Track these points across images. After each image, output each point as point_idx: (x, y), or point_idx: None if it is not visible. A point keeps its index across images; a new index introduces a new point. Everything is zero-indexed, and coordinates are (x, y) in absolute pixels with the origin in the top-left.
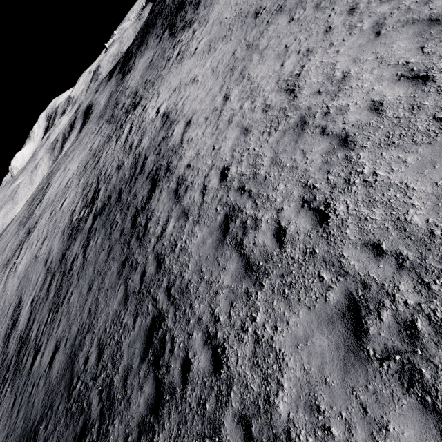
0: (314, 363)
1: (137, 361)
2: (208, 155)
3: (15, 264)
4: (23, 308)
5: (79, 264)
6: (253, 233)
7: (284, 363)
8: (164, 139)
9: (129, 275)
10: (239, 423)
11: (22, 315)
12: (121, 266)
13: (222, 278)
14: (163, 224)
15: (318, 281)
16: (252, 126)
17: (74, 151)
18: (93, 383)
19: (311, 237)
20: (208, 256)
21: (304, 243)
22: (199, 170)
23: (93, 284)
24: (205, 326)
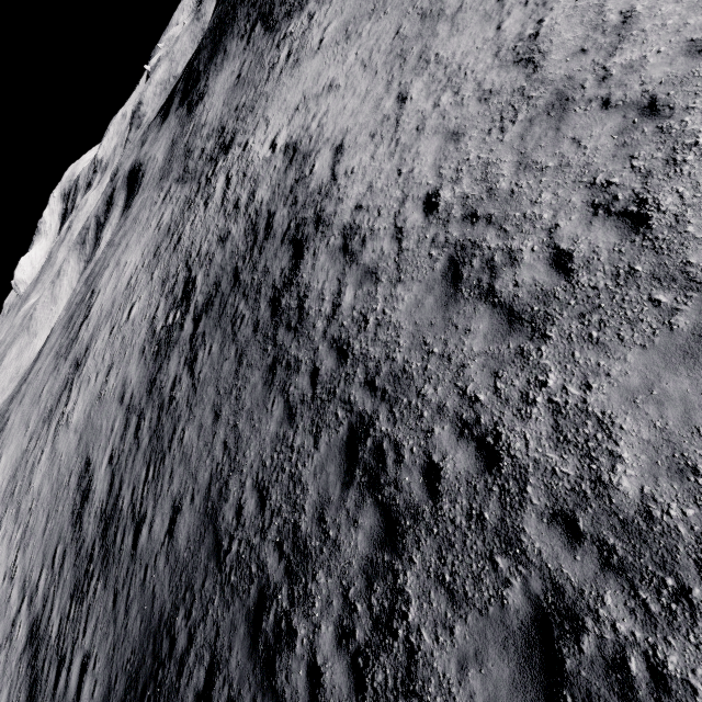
0: (672, 415)
1: (336, 490)
2: (391, 185)
3: (65, 413)
4: (97, 471)
5: (185, 388)
6: (509, 272)
7: (616, 427)
8: (299, 182)
9: (287, 381)
10: (553, 522)
11: (97, 481)
12: (268, 372)
13: (468, 344)
14: (332, 297)
15: (650, 307)
16: (465, 127)
17: (128, 236)
18: (261, 538)
19: (623, 251)
20: (433, 321)
21: (612, 263)
22: (380, 209)
23: (222, 409)
24: (454, 414)
